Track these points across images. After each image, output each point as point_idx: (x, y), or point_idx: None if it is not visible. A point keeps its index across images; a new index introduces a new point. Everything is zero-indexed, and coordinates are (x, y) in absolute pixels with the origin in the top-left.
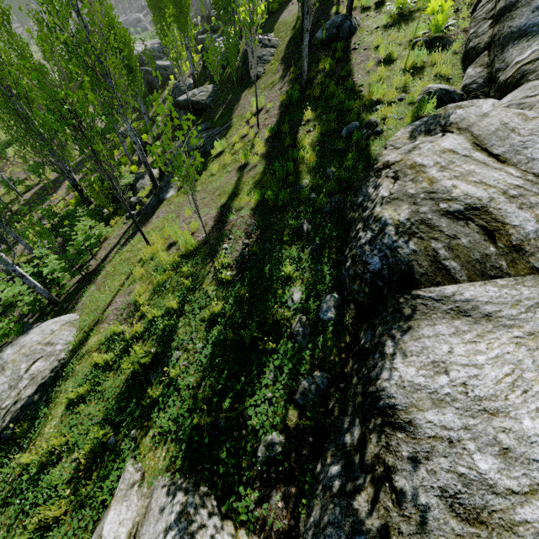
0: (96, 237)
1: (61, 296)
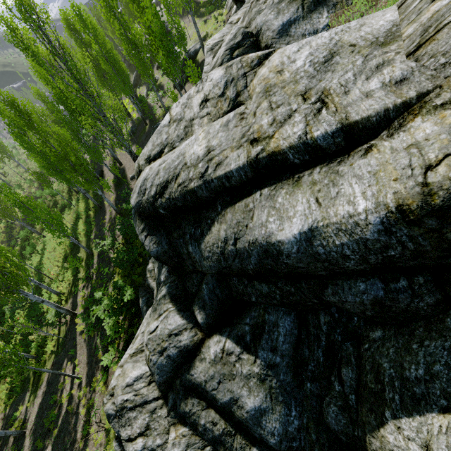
0: None
1: None
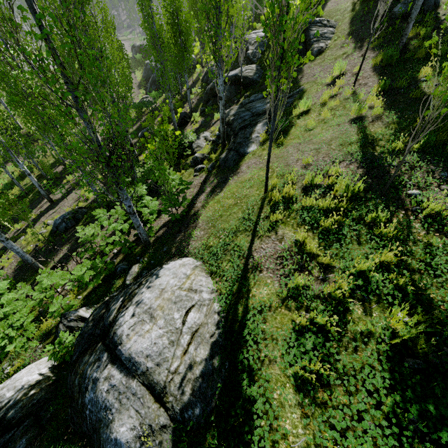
0: (187, 183)
1: (150, 239)
